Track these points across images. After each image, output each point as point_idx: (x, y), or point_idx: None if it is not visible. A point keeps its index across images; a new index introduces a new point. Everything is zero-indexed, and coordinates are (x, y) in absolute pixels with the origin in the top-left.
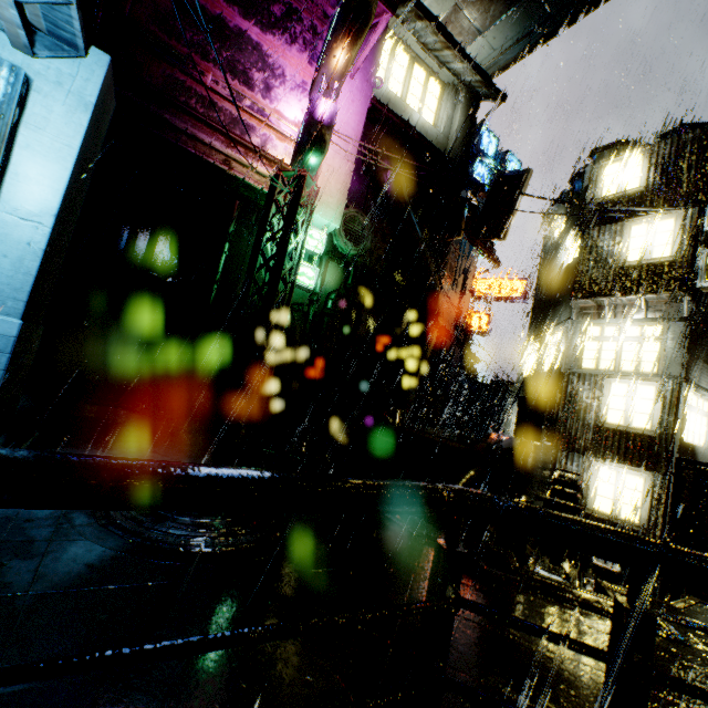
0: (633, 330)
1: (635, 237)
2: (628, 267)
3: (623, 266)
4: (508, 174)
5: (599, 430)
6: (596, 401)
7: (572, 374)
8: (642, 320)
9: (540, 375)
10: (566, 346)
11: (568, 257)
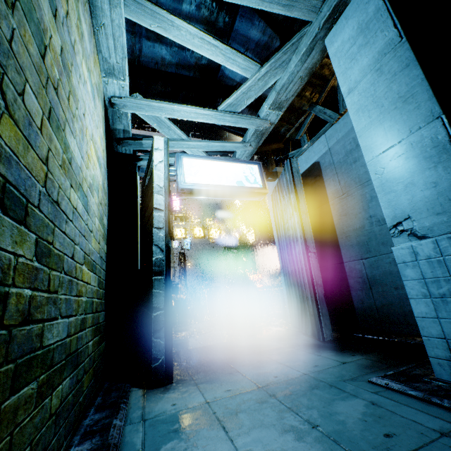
0: None
1: None
2: None
3: None
4: None
5: None
6: None
7: None
8: None
9: None
10: None
11: None
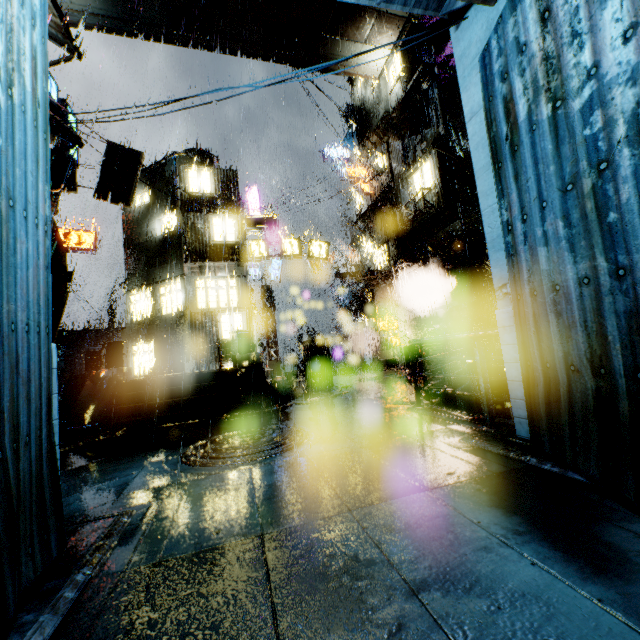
0: (223, 282)
1: (216, 225)
2: (217, 244)
3: (214, 243)
4: (122, 148)
5: (221, 345)
6: (216, 328)
7: (198, 313)
8: (227, 277)
9: (161, 318)
10: (187, 295)
11: (161, 226)
